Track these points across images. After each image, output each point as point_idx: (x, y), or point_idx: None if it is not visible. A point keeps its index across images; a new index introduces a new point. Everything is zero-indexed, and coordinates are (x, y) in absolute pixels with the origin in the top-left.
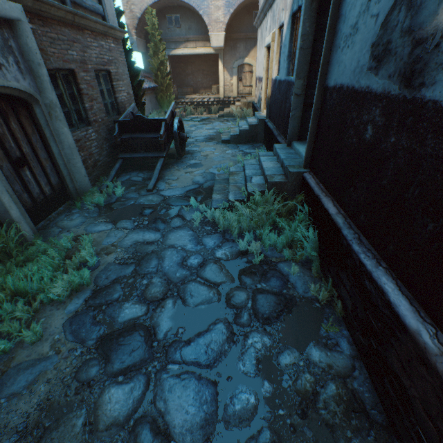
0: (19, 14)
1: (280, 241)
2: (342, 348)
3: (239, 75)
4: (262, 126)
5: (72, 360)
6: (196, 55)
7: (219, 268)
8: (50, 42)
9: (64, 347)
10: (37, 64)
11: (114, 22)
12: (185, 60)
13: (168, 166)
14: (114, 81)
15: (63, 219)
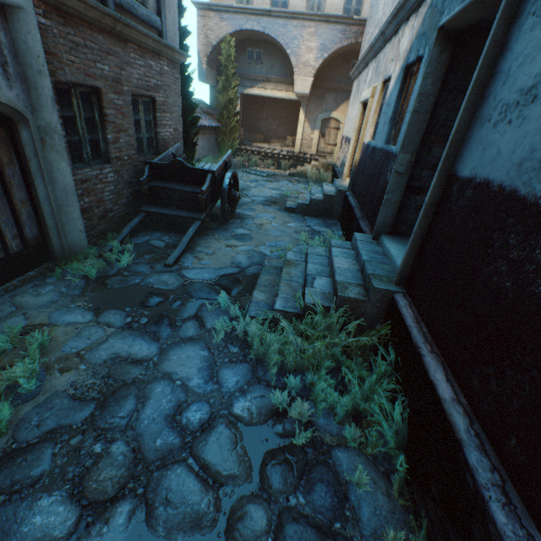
0: None
1: (343, 404)
2: None
3: (322, 129)
4: (341, 199)
5: None
6: (275, 98)
7: (231, 441)
8: (70, 47)
9: None
10: (37, 70)
11: (174, 41)
12: (261, 102)
13: (206, 231)
14: (158, 111)
15: (27, 290)
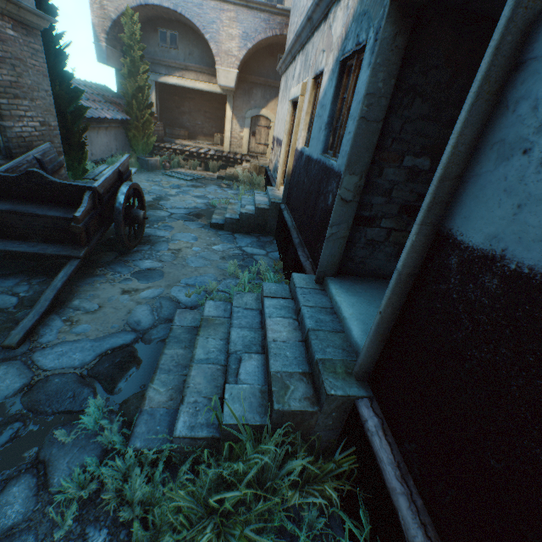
0: None
1: None
2: None
3: (252, 127)
4: (276, 212)
5: None
6: (198, 90)
7: None
8: None
9: None
10: None
11: None
12: (182, 93)
13: (94, 270)
14: (4, 96)
15: None
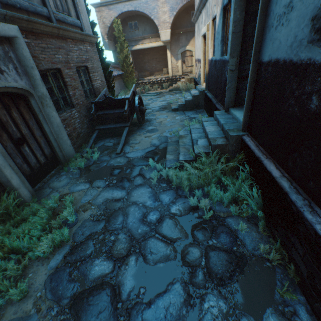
0: (15, 32)
1: (226, 197)
2: (301, 318)
3: (182, 59)
4: (203, 96)
5: (48, 320)
6: (151, 48)
7: (174, 224)
8: (41, 50)
9: (43, 305)
10: (31, 67)
11: (89, 31)
12: (143, 52)
13: (132, 132)
14: (91, 73)
15: (54, 180)
